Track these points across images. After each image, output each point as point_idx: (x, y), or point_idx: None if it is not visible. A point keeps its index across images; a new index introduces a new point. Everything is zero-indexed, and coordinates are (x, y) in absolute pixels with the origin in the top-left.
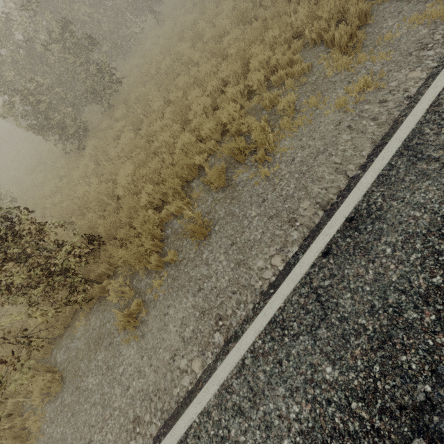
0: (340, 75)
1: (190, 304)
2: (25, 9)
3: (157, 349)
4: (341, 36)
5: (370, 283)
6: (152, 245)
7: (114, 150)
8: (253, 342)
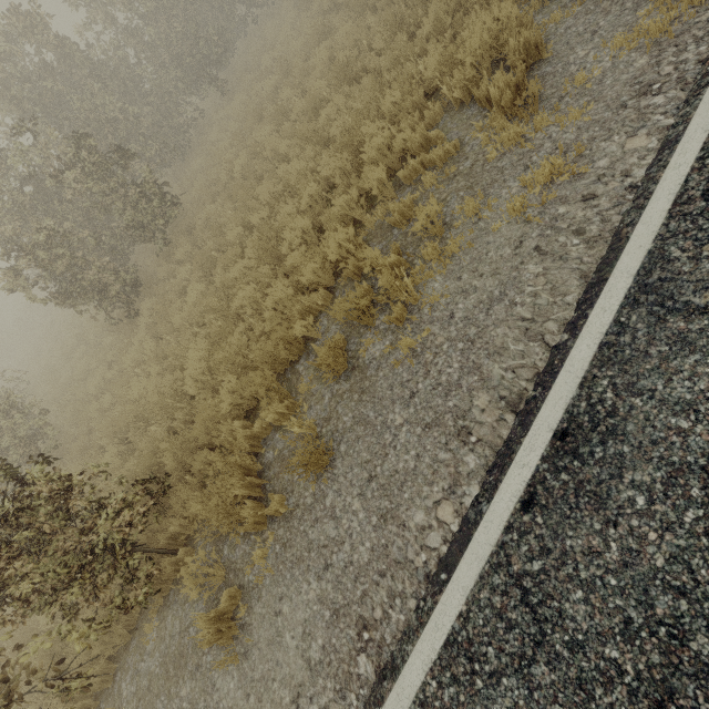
0: (509, 155)
1: (314, 595)
2: (20, 132)
3: (269, 683)
4: (501, 90)
5: (615, 570)
6: (245, 486)
7: (177, 316)
8: (422, 683)
